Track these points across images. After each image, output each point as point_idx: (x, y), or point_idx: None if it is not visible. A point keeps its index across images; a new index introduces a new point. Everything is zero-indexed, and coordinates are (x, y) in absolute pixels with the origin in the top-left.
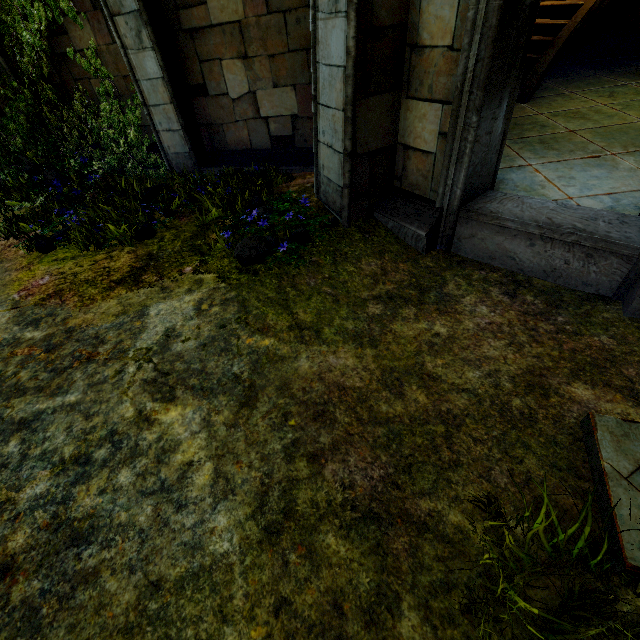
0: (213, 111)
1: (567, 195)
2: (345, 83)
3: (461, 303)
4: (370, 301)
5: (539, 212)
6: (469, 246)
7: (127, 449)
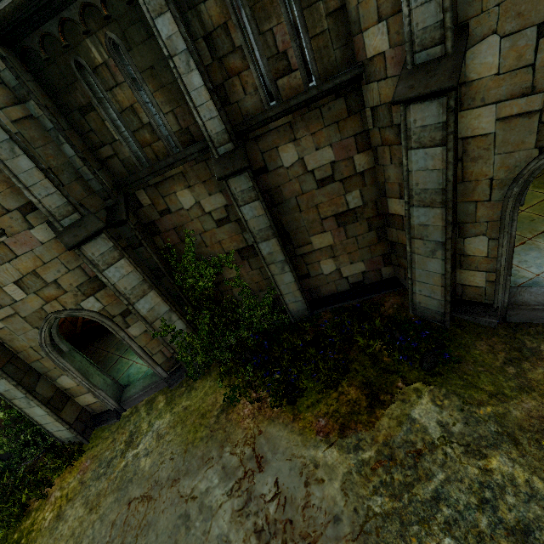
0: (313, 282)
1: (534, 273)
2: (445, 280)
3: (542, 351)
4: (504, 366)
5: (543, 296)
6: (516, 317)
7: (496, 487)
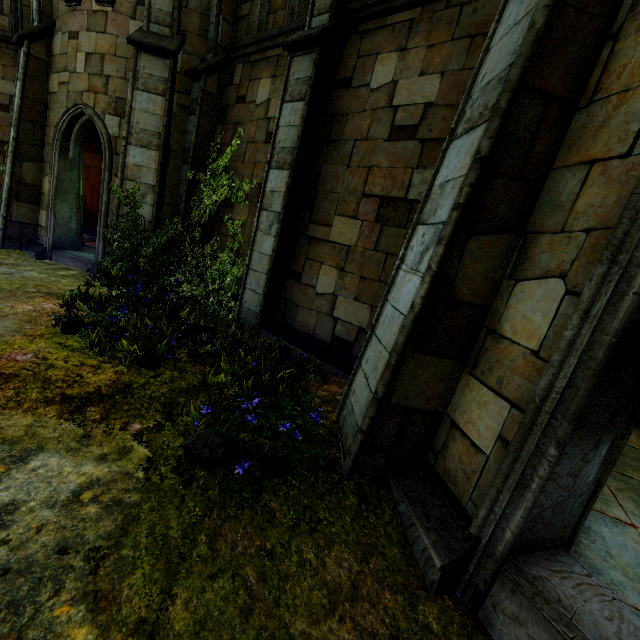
0: (297, 293)
1: None
2: (400, 330)
3: None
4: None
5: None
6: (509, 633)
7: None
